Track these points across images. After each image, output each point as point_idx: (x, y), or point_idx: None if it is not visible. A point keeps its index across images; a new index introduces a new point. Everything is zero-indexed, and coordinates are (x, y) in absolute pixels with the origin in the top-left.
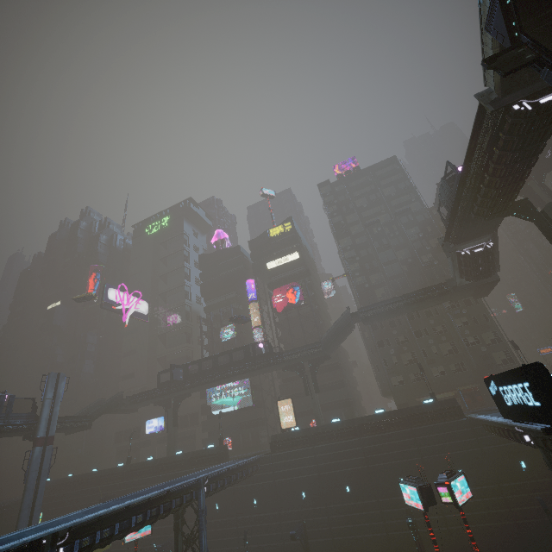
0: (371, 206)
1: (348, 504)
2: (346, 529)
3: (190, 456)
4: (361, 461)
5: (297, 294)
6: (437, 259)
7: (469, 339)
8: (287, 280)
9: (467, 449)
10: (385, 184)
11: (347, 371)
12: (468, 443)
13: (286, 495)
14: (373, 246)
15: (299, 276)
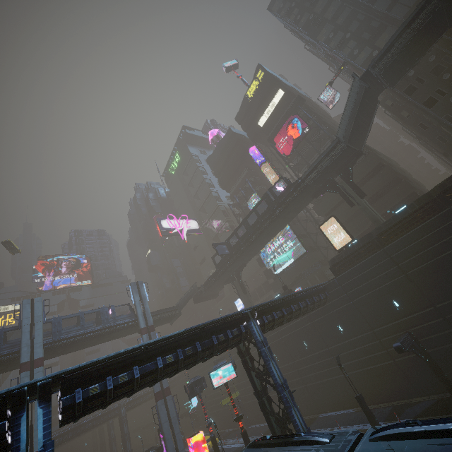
0: None
1: None
2: None
3: None
4: None
5: (297, 126)
6: None
7: None
8: (283, 122)
9: None
10: None
11: (398, 170)
12: None
13: (373, 311)
14: (361, 5)
15: (293, 109)
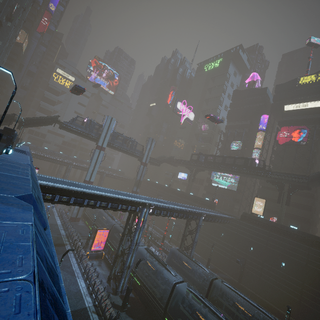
0: None
1: (279, 271)
2: (271, 279)
3: (196, 198)
4: (302, 259)
5: (302, 135)
6: None
7: None
8: (298, 122)
9: None
10: None
11: (317, 202)
12: None
13: (240, 243)
14: None
15: (311, 122)
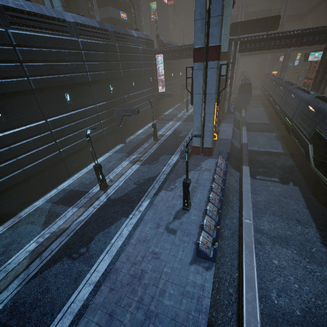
0: None
1: None
2: None
3: None
4: None
5: None
6: None
7: None
8: None
9: None
10: None
11: None
12: None
13: None
14: None
15: None
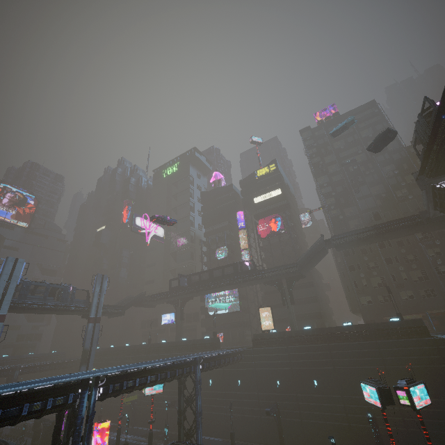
0: (348, 147)
1: (316, 395)
2: (312, 414)
3: (191, 343)
4: (328, 363)
5: (278, 224)
6: (412, 193)
7: (441, 268)
8: (270, 212)
9: (430, 365)
10: (362, 126)
11: (320, 289)
12: (433, 360)
13: (264, 381)
14: (348, 182)
15: (281, 209)
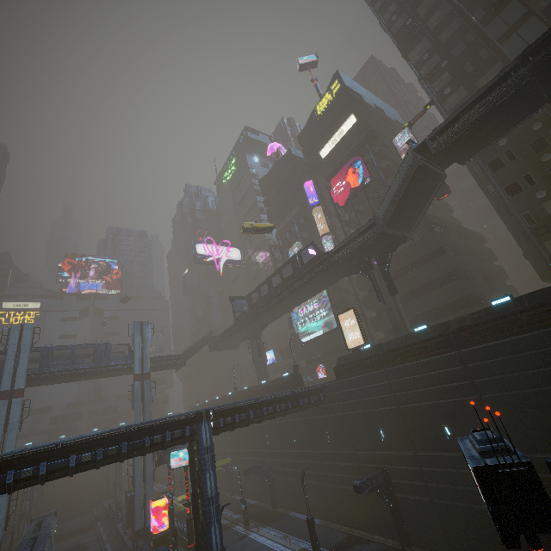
0: None
1: (450, 454)
2: (451, 490)
3: (267, 385)
4: (465, 389)
5: (359, 172)
6: None
7: None
8: (347, 161)
9: None
10: None
11: (467, 258)
12: None
13: (360, 432)
14: (470, 22)
15: (361, 146)
